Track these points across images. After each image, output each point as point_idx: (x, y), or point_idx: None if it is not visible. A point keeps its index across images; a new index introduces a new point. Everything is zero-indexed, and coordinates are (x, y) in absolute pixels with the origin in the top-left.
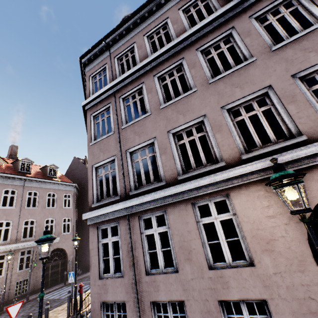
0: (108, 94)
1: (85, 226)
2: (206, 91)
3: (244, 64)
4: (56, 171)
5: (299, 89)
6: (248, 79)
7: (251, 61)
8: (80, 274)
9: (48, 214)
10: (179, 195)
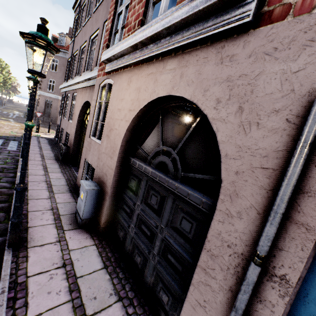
0: (79, 1)
1: None
2: (92, 20)
3: (101, 2)
4: None
5: (101, 36)
6: (99, 17)
7: (103, 0)
8: None
9: None
10: (71, 87)
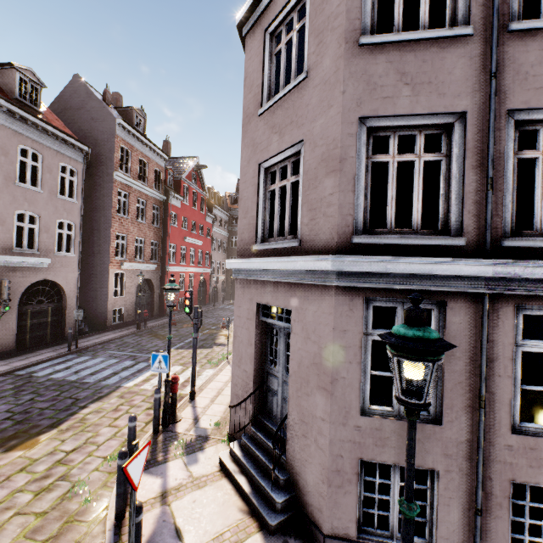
0: None
1: (101, 249)
2: None
3: None
4: (39, 93)
5: None
6: None
7: None
8: (88, 332)
9: (22, 202)
10: None
